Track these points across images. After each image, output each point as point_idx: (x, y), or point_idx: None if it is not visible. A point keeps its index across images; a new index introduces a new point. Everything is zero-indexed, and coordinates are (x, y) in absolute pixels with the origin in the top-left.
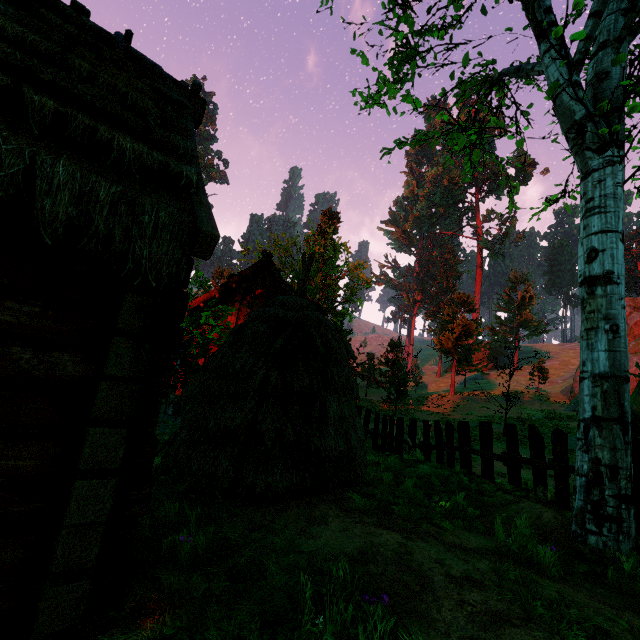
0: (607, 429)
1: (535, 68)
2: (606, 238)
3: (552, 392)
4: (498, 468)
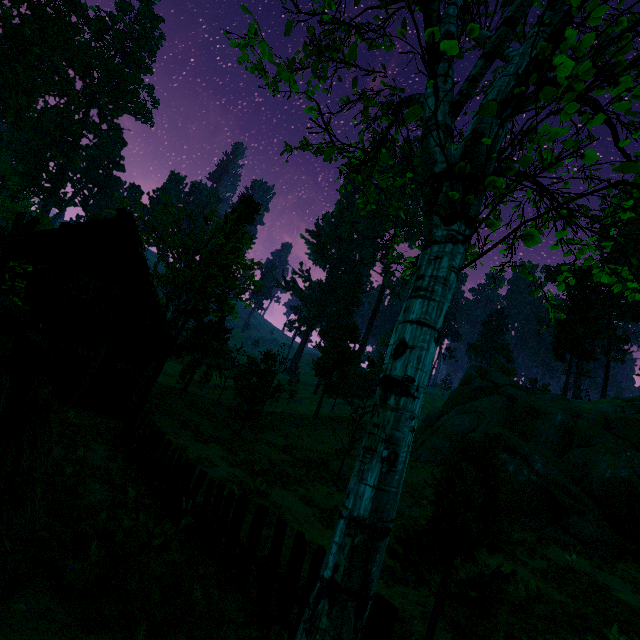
0: (339, 606)
1: (421, 98)
2: (420, 333)
3: None
4: (303, 527)
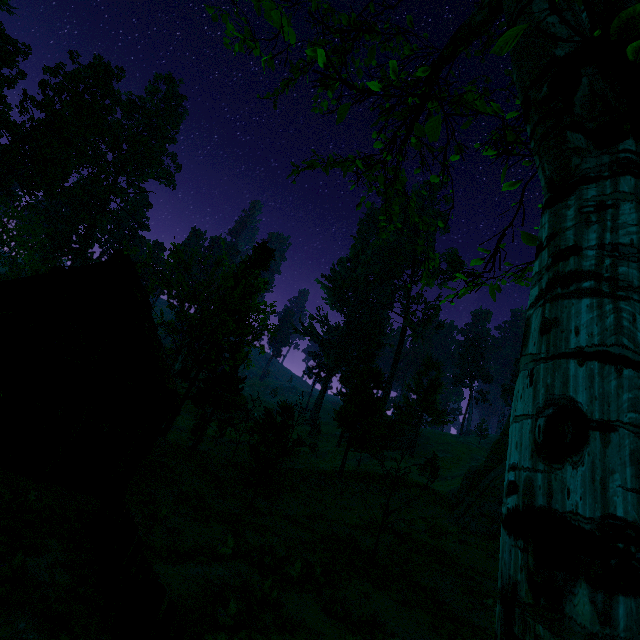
0: None
1: (485, 1)
2: (618, 383)
3: (439, 492)
4: None
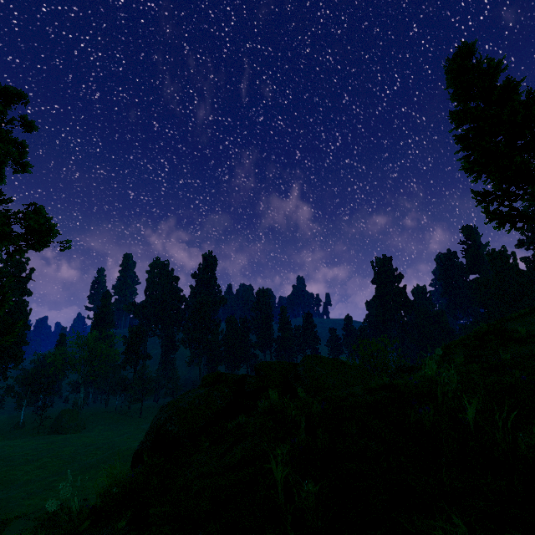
0: None
1: None
2: None
3: None
4: None
